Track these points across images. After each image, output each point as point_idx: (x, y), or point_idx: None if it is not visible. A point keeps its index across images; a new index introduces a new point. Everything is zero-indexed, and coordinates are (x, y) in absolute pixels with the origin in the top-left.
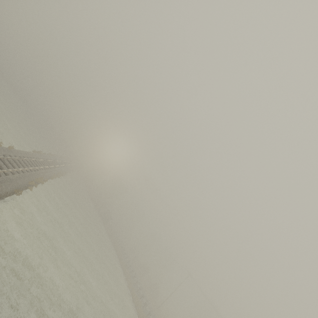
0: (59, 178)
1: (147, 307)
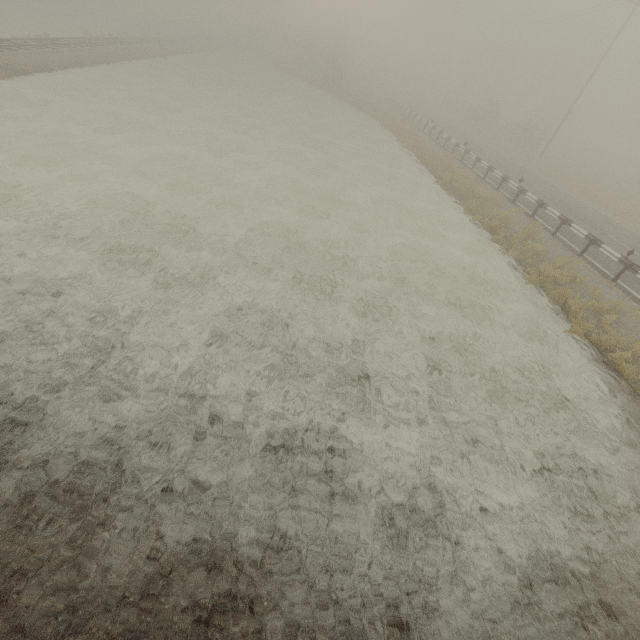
0: (130, 61)
1: (471, 154)
